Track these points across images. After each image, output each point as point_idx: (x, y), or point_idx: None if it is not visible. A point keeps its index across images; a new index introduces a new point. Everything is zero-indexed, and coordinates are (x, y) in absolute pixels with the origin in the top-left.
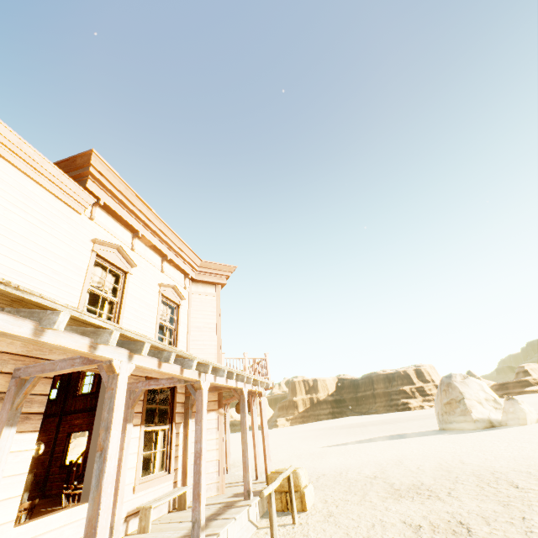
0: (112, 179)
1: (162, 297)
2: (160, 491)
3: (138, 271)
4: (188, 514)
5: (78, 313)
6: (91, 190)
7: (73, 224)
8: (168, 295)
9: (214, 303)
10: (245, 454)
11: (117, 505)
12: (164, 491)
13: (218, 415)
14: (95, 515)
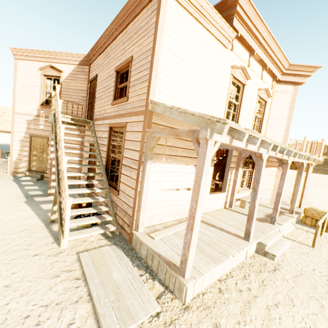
0: (247, 10)
1: (258, 97)
2: (245, 194)
3: (249, 82)
4: (258, 207)
5: (263, 138)
6: (234, 26)
7: (224, 58)
8: (261, 96)
9: (290, 99)
10: (294, 195)
11: (234, 196)
12: (246, 195)
13: (277, 170)
14: (252, 210)
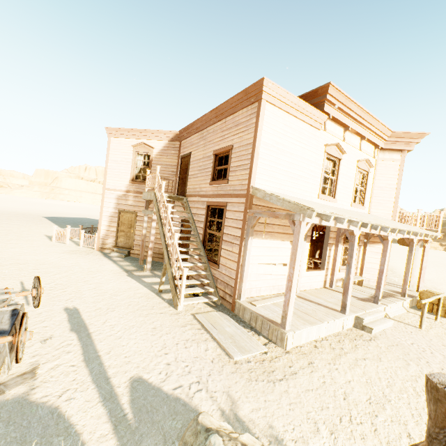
0: (338, 97)
1: (358, 169)
2: None
3: (345, 156)
4: (364, 289)
5: (349, 218)
6: (325, 111)
7: (316, 139)
8: (361, 167)
9: (397, 168)
10: (405, 275)
11: (334, 275)
12: None
13: None
14: (347, 283)
